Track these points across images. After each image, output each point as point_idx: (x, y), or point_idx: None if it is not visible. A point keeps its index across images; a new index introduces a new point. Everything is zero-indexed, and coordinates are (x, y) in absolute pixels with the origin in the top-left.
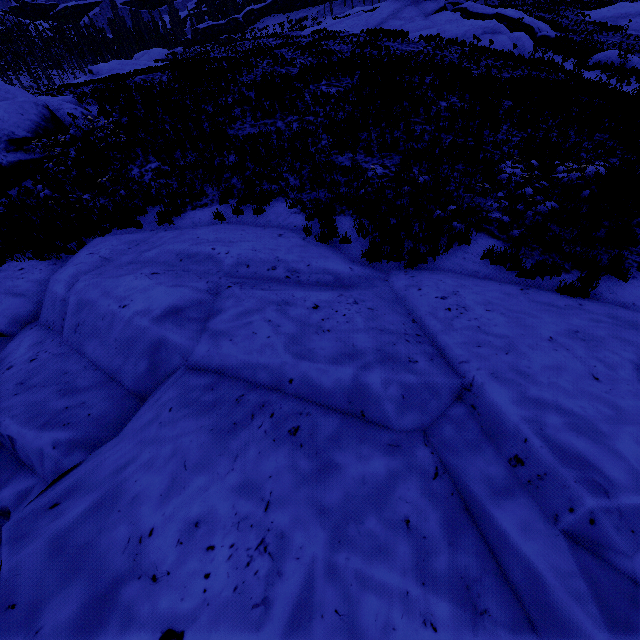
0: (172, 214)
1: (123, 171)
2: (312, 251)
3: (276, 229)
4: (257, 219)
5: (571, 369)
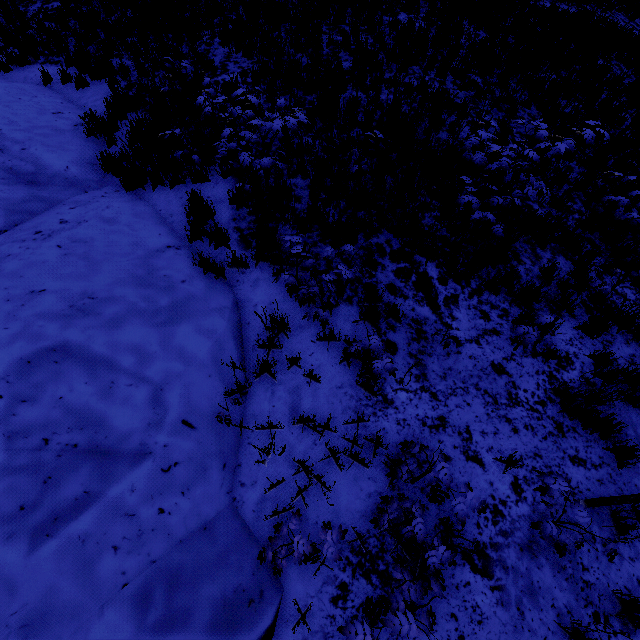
0: (15, 62)
1: (25, 2)
2: (57, 138)
3: (72, 107)
4: (75, 92)
5: None
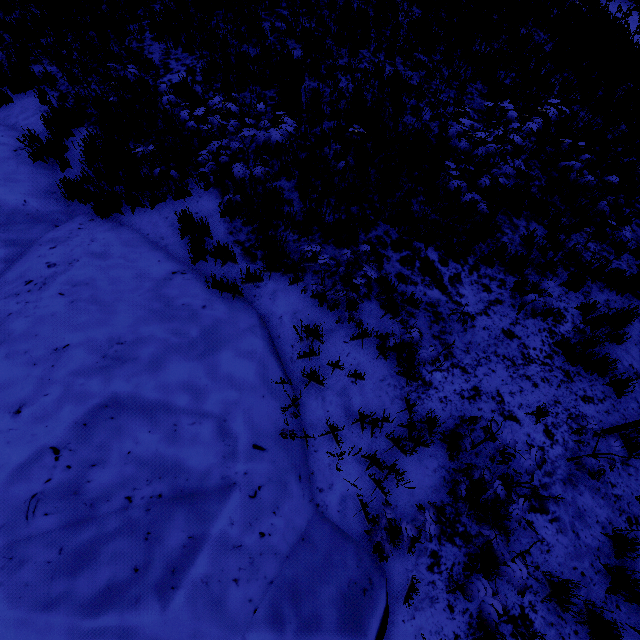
0: None
1: None
2: (1, 169)
3: (2, 129)
4: None
5: (6, 394)
